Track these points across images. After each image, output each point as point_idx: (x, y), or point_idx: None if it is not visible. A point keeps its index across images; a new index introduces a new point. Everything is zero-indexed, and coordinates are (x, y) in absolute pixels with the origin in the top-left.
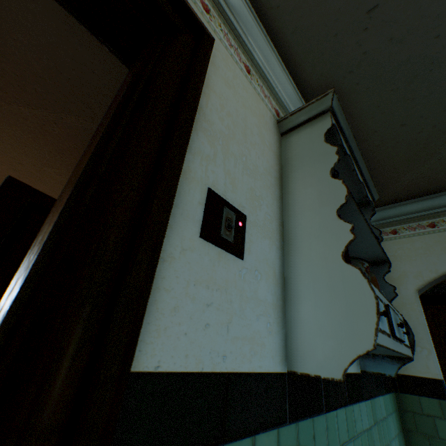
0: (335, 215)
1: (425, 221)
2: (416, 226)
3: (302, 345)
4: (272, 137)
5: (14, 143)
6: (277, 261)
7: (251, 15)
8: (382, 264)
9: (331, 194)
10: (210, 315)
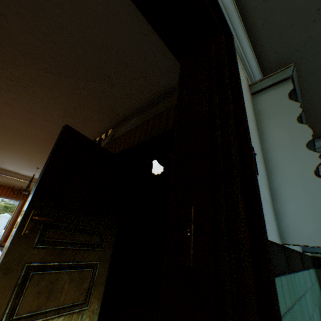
0: (305, 147)
1: None
2: None
3: (291, 228)
4: (249, 96)
5: (51, 102)
6: (266, 177)
7: (236, 14)
8: None
9: (299, 133)
10: None
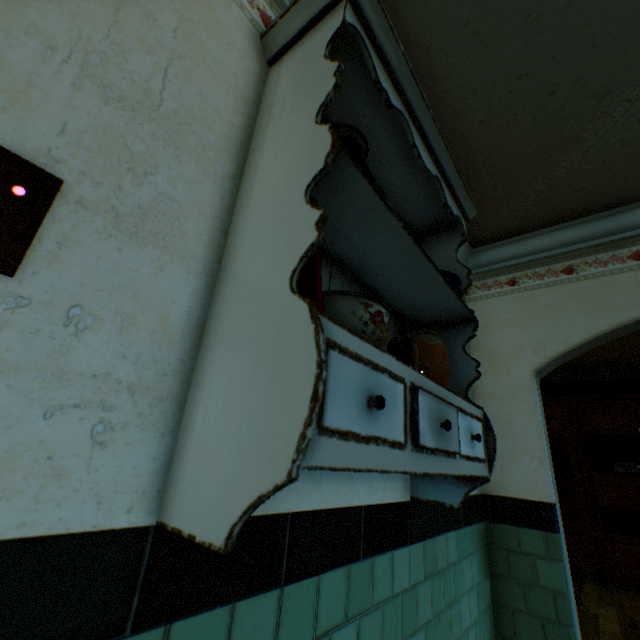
0: (302, 197)
1: (559, 265)
2: (545, 273)
3: (190, 470)
4: (234, 58)
5: None
6: (184, 298)
7: None
8: (464, 325)
9: (307, 156)
10: None
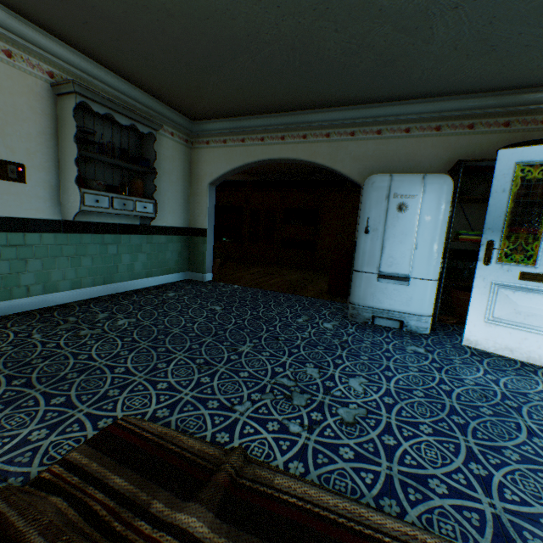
0: (75, 163)
1: (223, 138)
2: (218, 141)
3: (66, 212)
4: (46, 104)
5: None
6: (55, 181)
7: None
8: (154, 174)
9: (74, 151)
10: (12, 203)
